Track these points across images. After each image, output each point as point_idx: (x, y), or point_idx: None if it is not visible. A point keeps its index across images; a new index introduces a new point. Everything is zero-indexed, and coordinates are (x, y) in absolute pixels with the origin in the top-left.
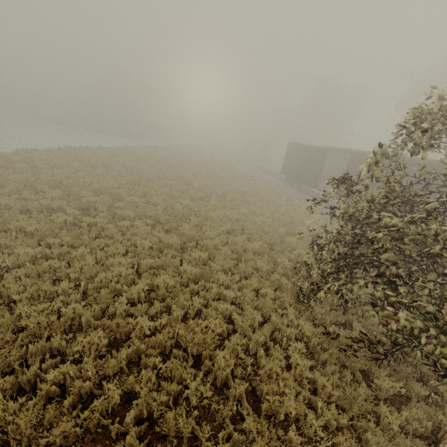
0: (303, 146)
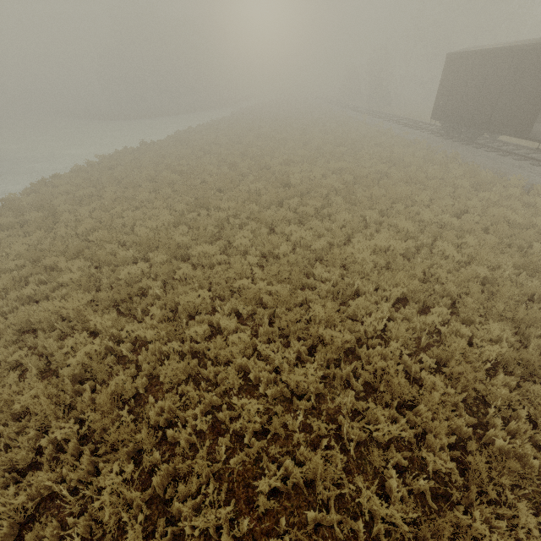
0: (487, 53)
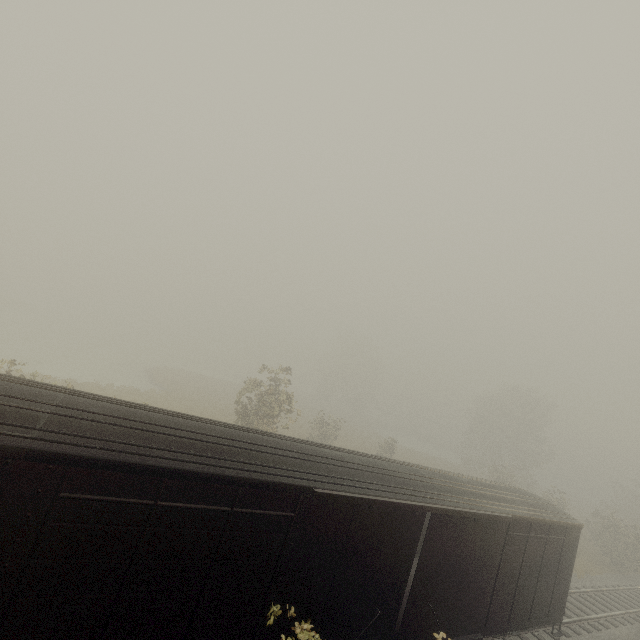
0: None
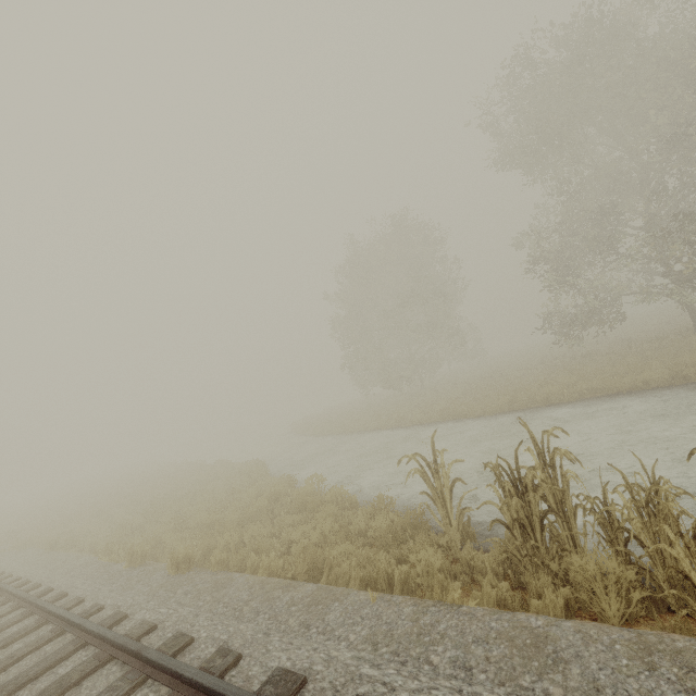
0: None
